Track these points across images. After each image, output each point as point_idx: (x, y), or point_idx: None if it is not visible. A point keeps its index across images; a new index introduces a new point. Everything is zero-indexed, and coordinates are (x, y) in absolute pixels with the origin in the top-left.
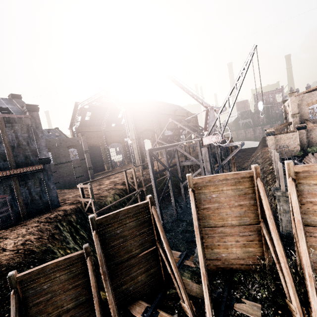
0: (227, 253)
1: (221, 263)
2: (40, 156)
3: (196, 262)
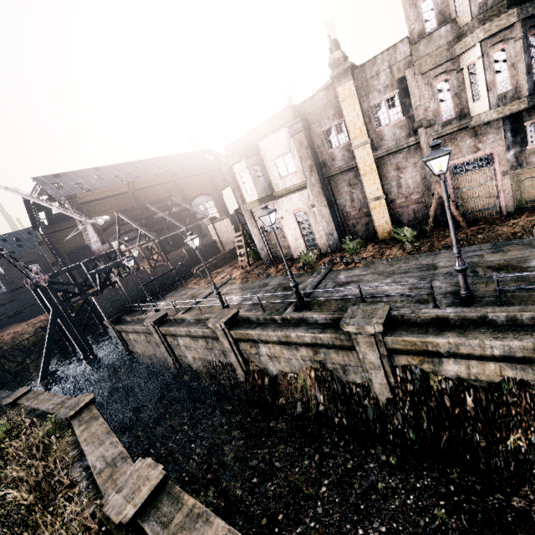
0: None
1: None
2: None
3: None
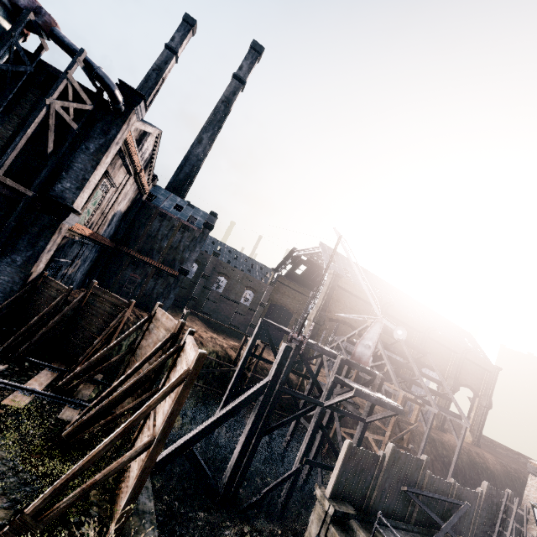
0: None
1: None
2: (184, 266)
3: None
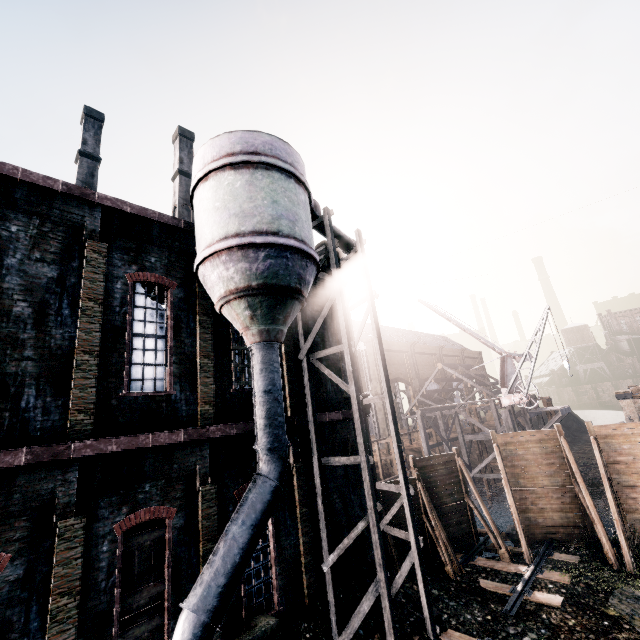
0: (543, 519)
1: (538, 530)
2: None
3: (509, 532)
